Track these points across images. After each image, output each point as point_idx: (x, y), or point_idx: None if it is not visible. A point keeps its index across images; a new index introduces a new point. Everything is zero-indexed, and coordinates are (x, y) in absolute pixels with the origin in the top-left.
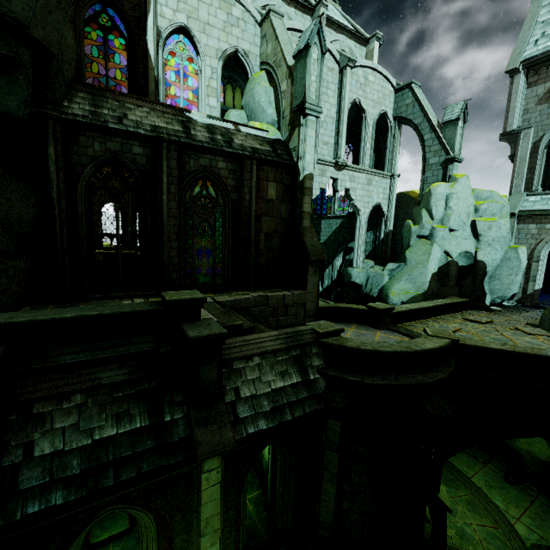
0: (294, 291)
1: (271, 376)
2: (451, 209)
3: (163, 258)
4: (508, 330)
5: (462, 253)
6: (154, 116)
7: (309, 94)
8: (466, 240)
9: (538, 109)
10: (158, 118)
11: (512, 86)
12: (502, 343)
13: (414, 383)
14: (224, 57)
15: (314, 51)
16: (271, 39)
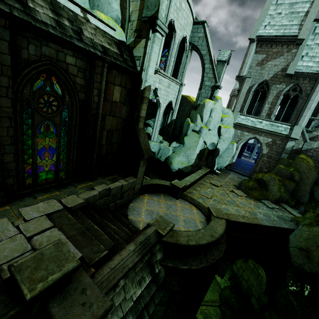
0: (128, 180)
1: (133, 290)
2: (212, 117)
3: None
4: (230, 192)
5: (211, 143)
6: None
7: (161, 10)
8: (214, 136)
9: (256, 68)
10: None
11: (249, 49)
12: (242, 215)
13: (216, 260)
14: None
15: None
16: None
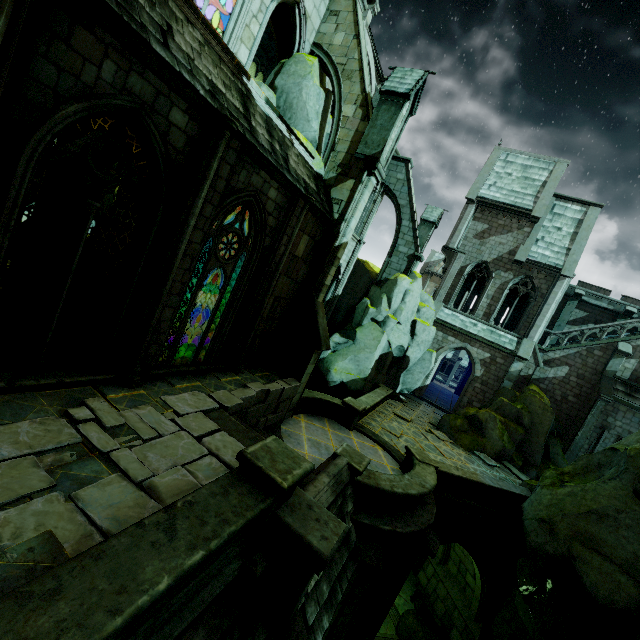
0: (290, 382)
1: None
2: (405, 304)
3: (149, 320)
4: (427, 433)
5: (398, 346)
6: (209, 58)
7: (384, 151)
8: (405, 335)
9: (473, 241)
10: (214, 66)
11: (465, 211)
12: (455, 466)
13: (427, 525)
14: None
15: (406, 105)
16: (345, 29)
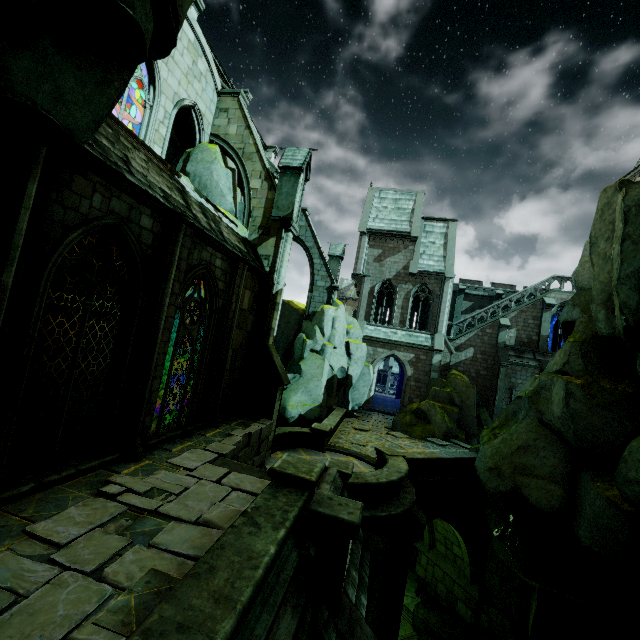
0: (264, 422)
1: None
2: (336, 330)
3: (143, 394)
4: (386, 436)
5: (340, 368)
6: (154, 171)
7: (294, 212)
8: (342, 357)
9: (374, 265)
10: (159, 176)
11: (361, 242)
12: (418, 452)
13: (412, 503)
14: (180, 105)
15: (301, 175)
16: (237, 122)
